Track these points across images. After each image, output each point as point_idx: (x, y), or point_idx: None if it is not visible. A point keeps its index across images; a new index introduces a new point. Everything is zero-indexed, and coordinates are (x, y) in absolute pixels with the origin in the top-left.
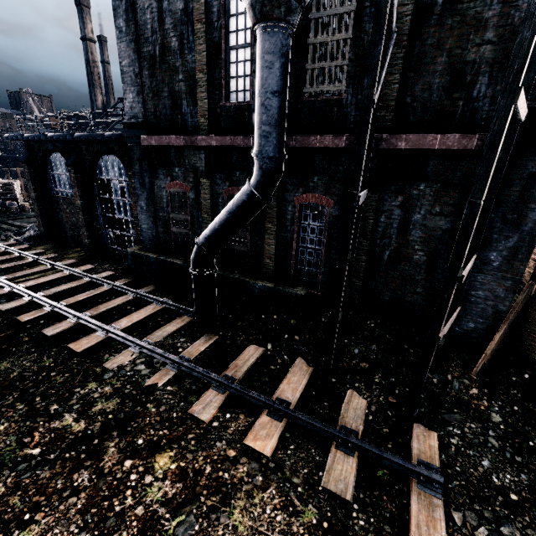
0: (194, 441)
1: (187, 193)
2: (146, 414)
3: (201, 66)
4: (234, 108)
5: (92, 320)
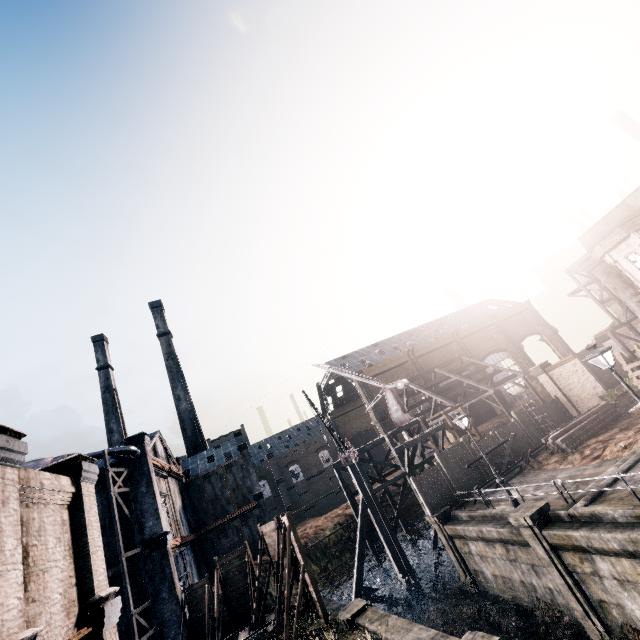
0: None
1: None
2: None
3: None
4: None
5: None
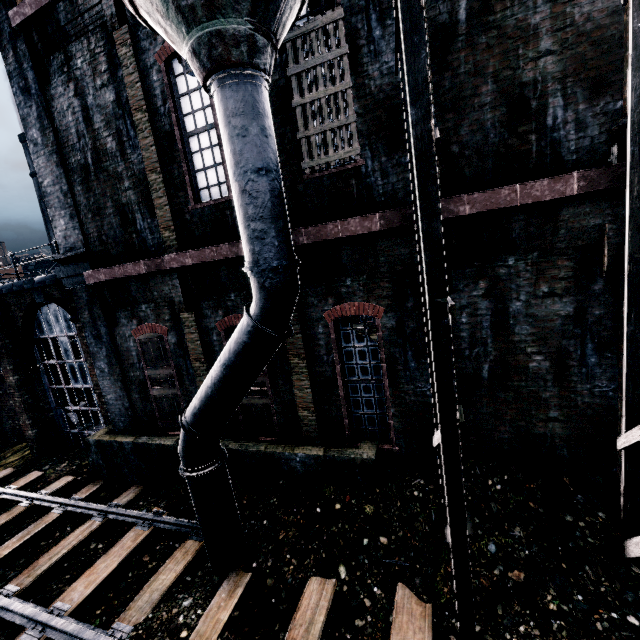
0: None
1: (164, 338)
2: None
3: (152, 165)
4: (209, 209)
5: (17, 604)
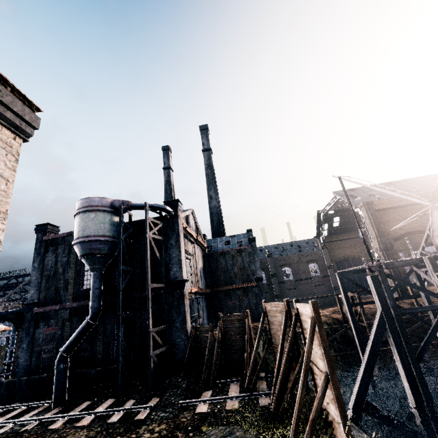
0: (50, 433)
1: (56, 332)
2: (23, 436)
3: (72, 277)
4: (85, 290)
5: None
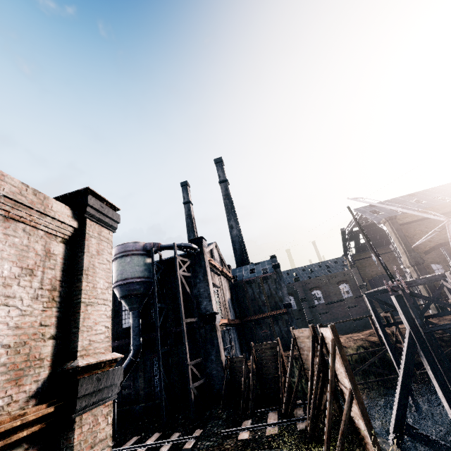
0: None
1: None
2: None
3: (112, 318)
4: (125, 329)
5: None
